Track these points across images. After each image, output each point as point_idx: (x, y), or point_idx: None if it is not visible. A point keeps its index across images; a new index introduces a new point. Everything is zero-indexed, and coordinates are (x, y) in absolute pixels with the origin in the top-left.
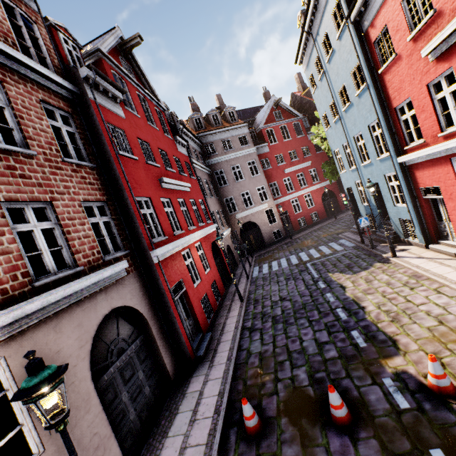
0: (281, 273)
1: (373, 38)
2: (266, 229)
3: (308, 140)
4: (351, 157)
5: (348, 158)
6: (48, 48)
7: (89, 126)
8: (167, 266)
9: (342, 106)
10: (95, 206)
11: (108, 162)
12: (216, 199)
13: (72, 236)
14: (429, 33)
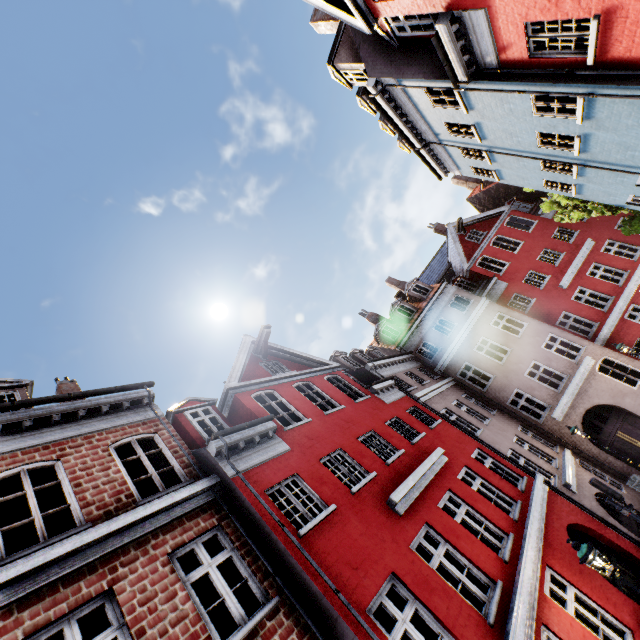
0: None
1: (522, 55)
2: (634, 401)
3: (548, 220)
4: None
5: None
6: (174, 450)
7: (246, 520)
8: None
9: (566, 152)
10: None
11: (293, 571)
12: (496, 417)
13: None
14: None
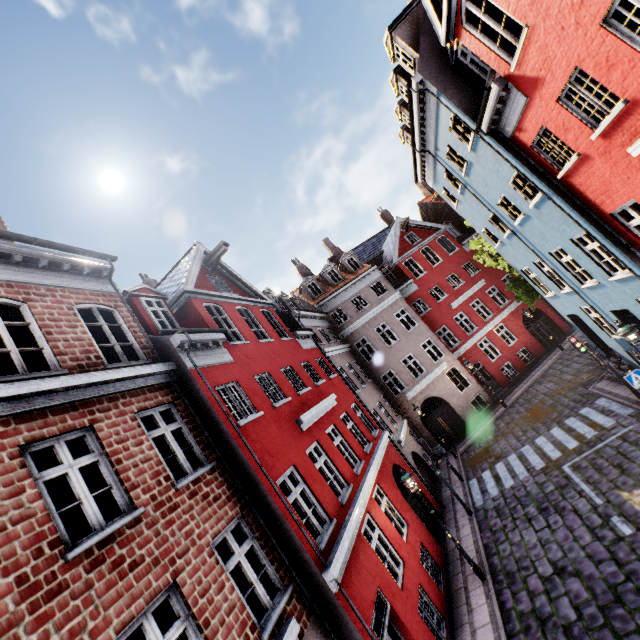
0: (526, 496)
1: (528, 142)
2: (457, 400)
3: (466, 252)
4: (556, 276)
5: (551, 277)
6: (133, 329)
7: (196, 405)
8: (351, 580)
9: (511, 219)
10: (228, 533)
11: (230, 448)
12: (370, 384)
13: (212, 626)
14: (628, 126)
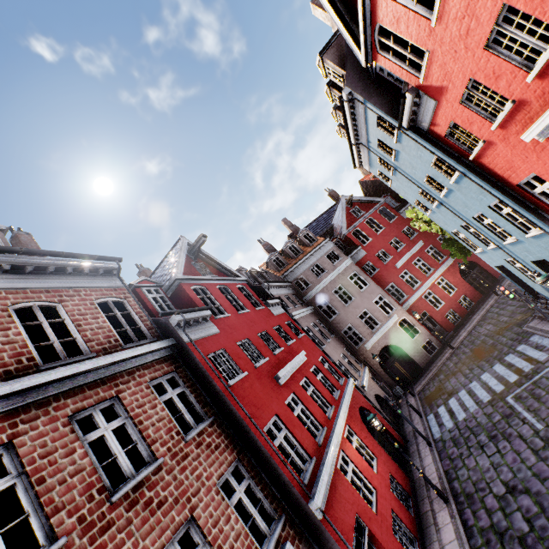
0: (477, 426)
1: (442, 133)
2: (410, 346)
3: (404, 219)
4: (481, 235)
5: (478, 237)
6: (140, 315)
7: (193, 371)
8: (332, 508)
9: (437, 192)
10: (229, 474)
11: (224, 404)
12: (333, 339)
13: None
14: (519, 119)
